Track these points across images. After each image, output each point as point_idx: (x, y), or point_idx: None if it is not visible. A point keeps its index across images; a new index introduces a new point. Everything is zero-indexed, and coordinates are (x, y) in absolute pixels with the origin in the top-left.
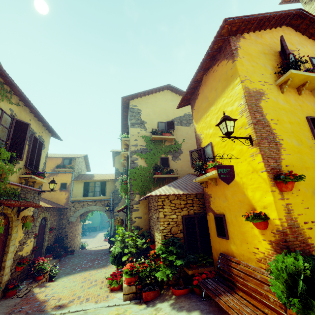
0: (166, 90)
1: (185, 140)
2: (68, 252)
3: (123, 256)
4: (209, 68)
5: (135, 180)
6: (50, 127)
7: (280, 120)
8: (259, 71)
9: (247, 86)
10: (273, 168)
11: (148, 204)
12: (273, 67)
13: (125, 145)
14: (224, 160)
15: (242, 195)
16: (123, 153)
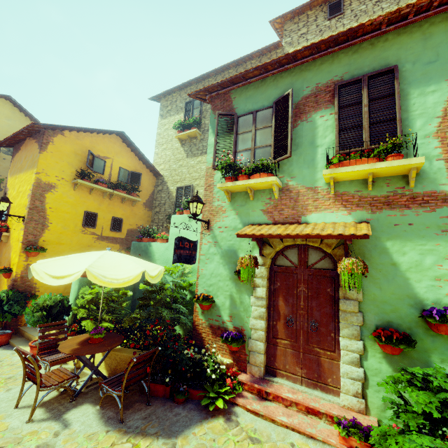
0: (3, 99)
1: None
2: None
3: None
4: (32, 137)
5: None
6: None
7: (59, 209)
8: (61, 168)
9: (41, 178)
10: (30, 241)
11: None
12: (79, 168)
13: None
14: (11, 224)
15: (9, 254)
16: None
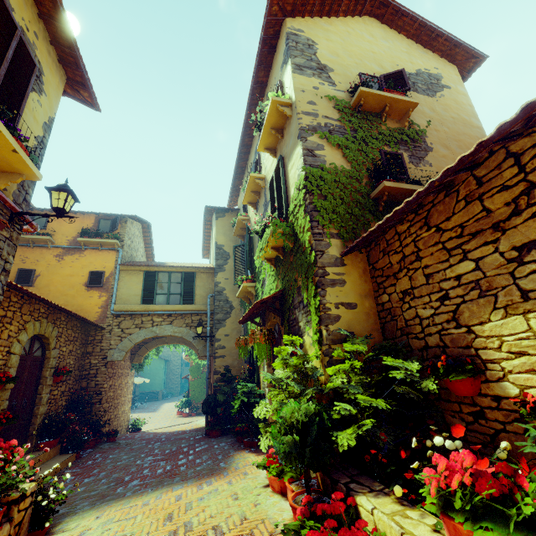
0: (367, 17)
1: (431, 124)
2: (101, 435)
3: (333, 431)
4: None
5: (323, 199)
6: (62, 17)
7: None
8: None
9: None
10: None
11: (371, 268)
12: None
13: (274, 130)
14: None
15: None
16: (253, 178)
